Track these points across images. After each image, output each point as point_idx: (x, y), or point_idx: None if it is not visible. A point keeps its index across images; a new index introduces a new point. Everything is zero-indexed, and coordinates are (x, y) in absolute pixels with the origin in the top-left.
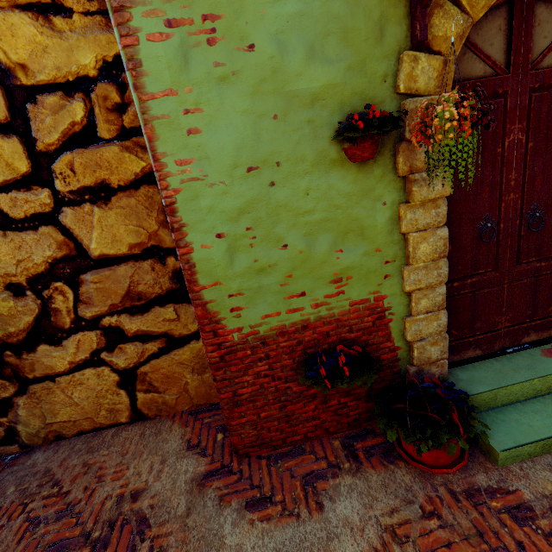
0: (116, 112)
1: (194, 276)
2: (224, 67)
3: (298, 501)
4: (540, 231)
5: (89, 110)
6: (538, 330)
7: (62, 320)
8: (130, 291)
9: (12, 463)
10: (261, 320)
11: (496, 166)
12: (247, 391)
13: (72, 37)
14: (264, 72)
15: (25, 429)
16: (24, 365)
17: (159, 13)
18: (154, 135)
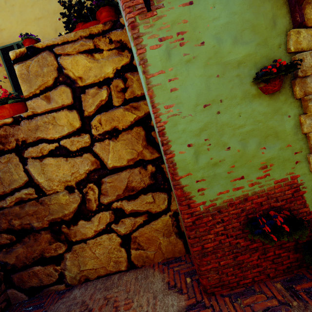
0: (122, 92)
1: (175, 170)
2: (189, 55)
3: None
4: None
5: (109, 93)
6: None
7: (92, 205)
8: (128, 186)
9: (62, 296)
10: (217, 196)
11: None
12: (210, 245)
13: (102, 61)
14: (210, 54)
15: (69, 273)
16: (71, 233)
17: (155, 36)
18: (153, 95)
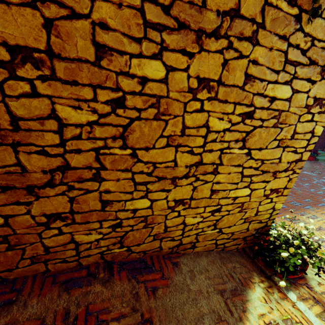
0: None
1: None
2: None
3: None
4: None
5: None
6: (320, 148)
7: None
8: None
9: None
10: None
11: None
12: None
13: None
14: None
15: None
16: None
17: None
18: None
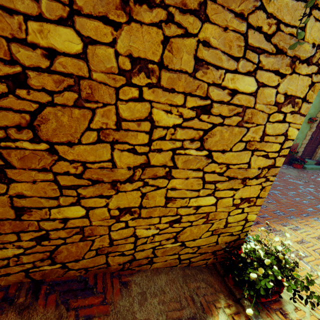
0: None
1: None
2: None
3: (284, 168)
4: (316, 140)
5: None
6: (308, 157)
7: None
8: None
9: None
10: None
11: (317, 129)
12: None
13: None
14: None
15: None
16: None
17: None
18: None
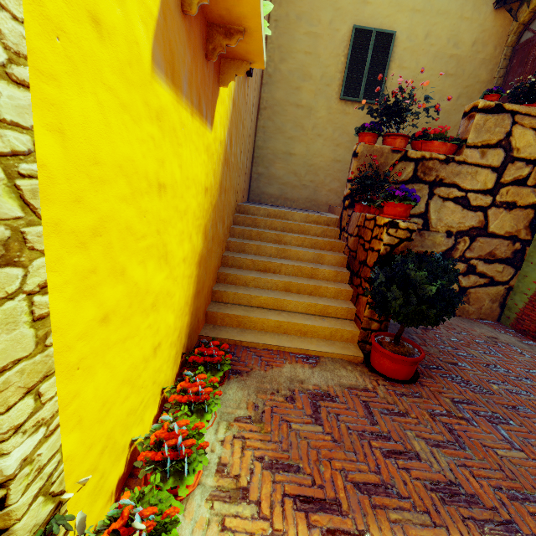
0: None
1: None
2: None
3: None
4: None
5: (529, 172)
6: None
7: (455, 254)
8: (491, 252)
9: None
10: None
11: None
12: None
13: None
14: None
15: None
16: None
17: None
18: None
